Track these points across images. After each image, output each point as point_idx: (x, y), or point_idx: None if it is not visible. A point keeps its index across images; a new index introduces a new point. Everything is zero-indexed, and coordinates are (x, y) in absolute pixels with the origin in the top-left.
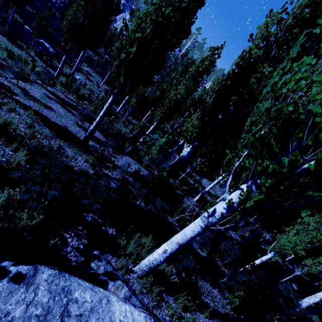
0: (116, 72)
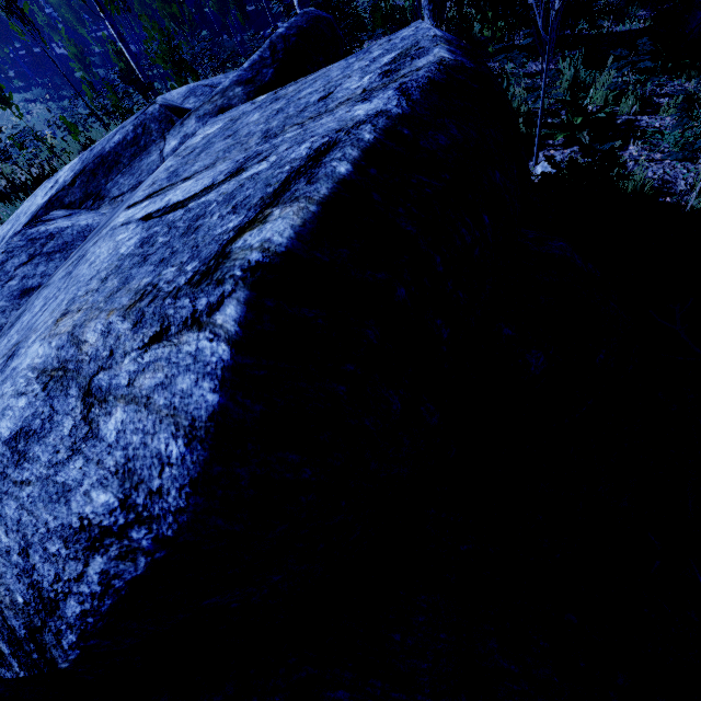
0: None
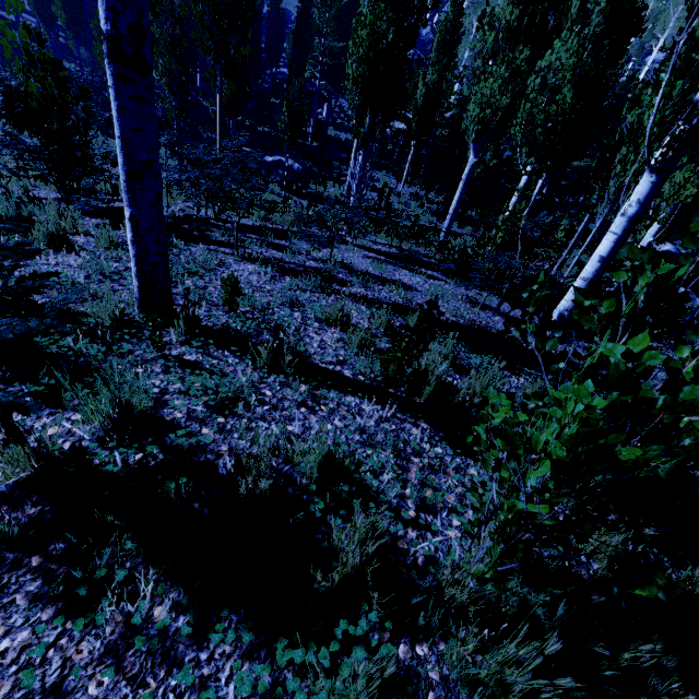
0: (671, 73)
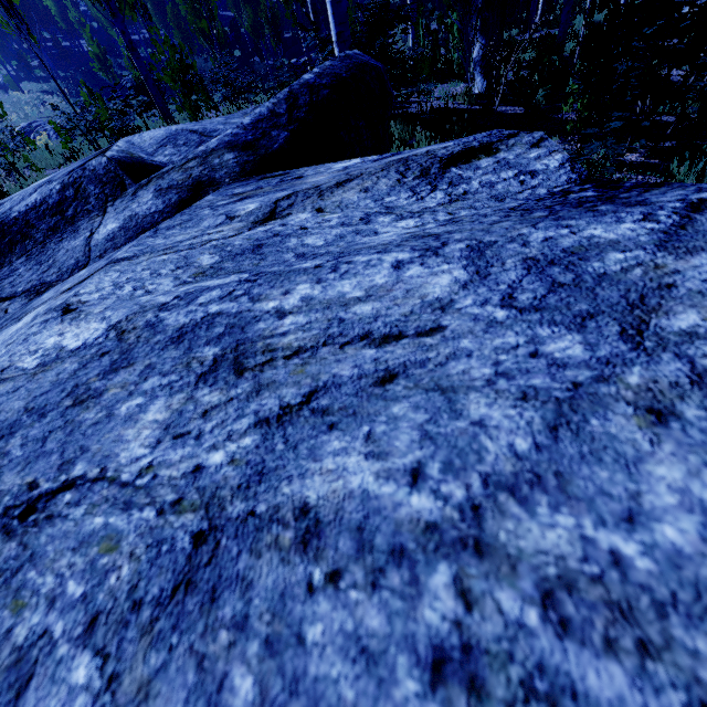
0: None
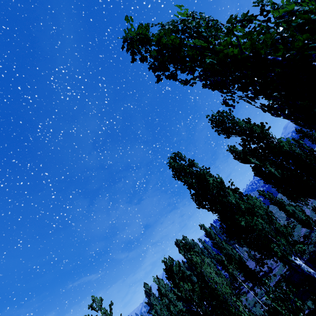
0: None
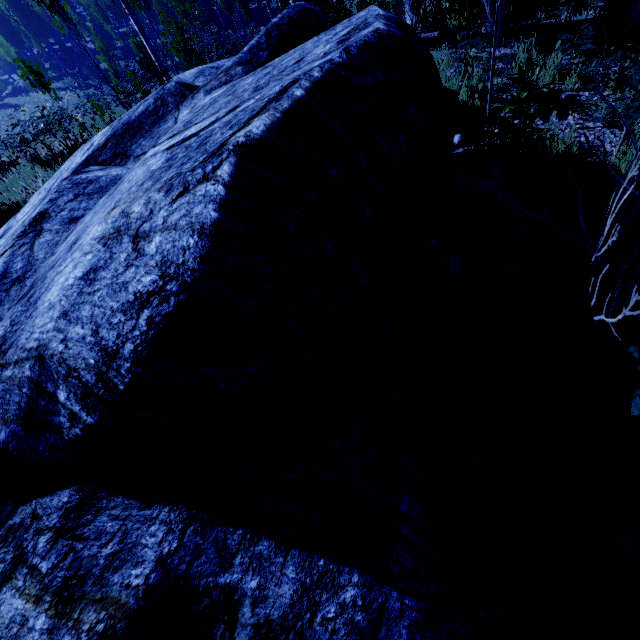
0: None
